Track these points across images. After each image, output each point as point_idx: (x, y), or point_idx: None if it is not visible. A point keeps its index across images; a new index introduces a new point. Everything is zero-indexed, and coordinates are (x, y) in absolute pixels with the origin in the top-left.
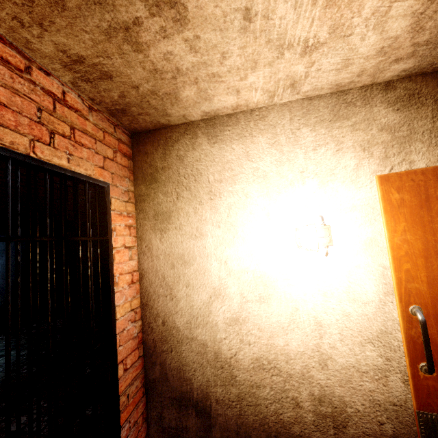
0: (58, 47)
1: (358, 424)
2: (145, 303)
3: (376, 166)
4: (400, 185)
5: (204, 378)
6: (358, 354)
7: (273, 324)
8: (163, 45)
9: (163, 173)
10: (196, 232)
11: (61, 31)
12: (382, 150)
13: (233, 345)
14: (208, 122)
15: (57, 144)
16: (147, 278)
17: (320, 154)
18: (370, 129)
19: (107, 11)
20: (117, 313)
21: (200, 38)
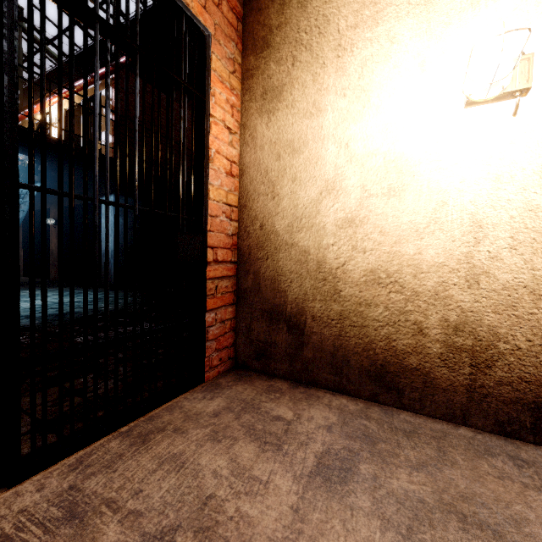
0: None
1: (514, 366)
2: (243, 204)
3: None
4: None
5: (302, 291)
6: (540, 268)
7: (403, 226)
8: None
9: (278, 33)
10: (312, 108)
11: None
12: None
13: (342, 253)
14: None
15: None
16: (248, 175)
17: None
18: None
19: None
20: (210, 192)
21: None
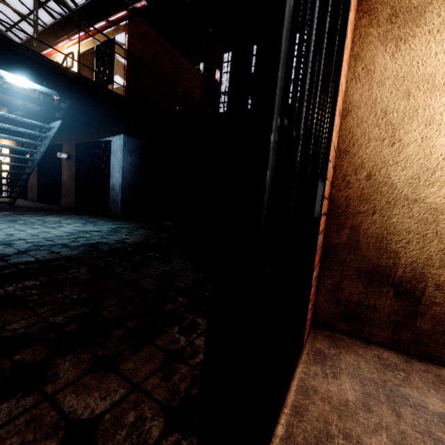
0: None
1: None
2: (344, 149)
3: None
4: None
5: (423, 255)
6: None
7: None
8: None
9: None
10: None
11: None
12: None
13: None
14: None
15: None
16: (355, 115)
17: None
18: None
19: None
20: (333, 132)
21: None
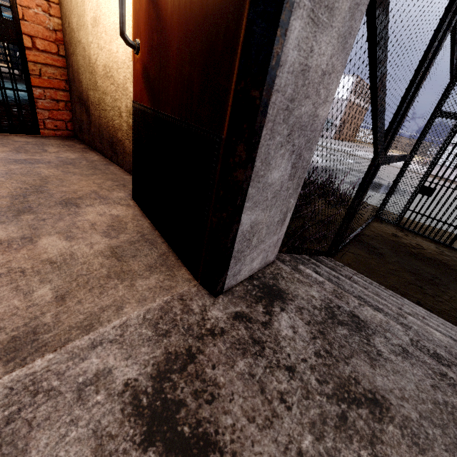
0: None
1: None
2: (60, 2)
3: None
4: None
5: (86, 82)
6: None
7: (111, 26)
8: None
9: None
10: None
11: None
12: None
13: (95, 50)
14: None
15: None
16: None
17: None
18: None
19: None
20: None
21: None
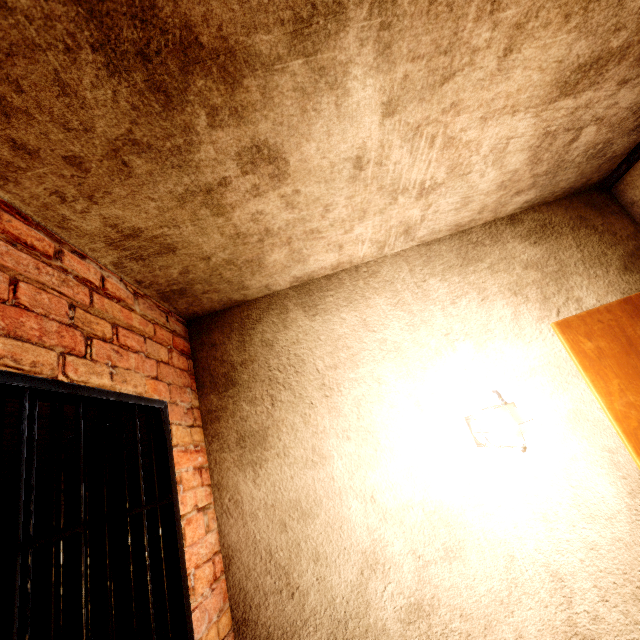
0: (107, 221)
1: None
2: (241, 618)
3: (539, 311)
4: (588, 330)
5: None
6: None
7: (483, 599)
8: (253, 204)
9: (244, 370)
10: (313, 454)
11: (117, 201)
12: (538, 291)
13: None
14: (300, 289)
15: (96, 354)
16: (239, 563)
17: (463, 307)
18: (513, 269)
19: (187, 174)
20: None
21: (300, 192)
